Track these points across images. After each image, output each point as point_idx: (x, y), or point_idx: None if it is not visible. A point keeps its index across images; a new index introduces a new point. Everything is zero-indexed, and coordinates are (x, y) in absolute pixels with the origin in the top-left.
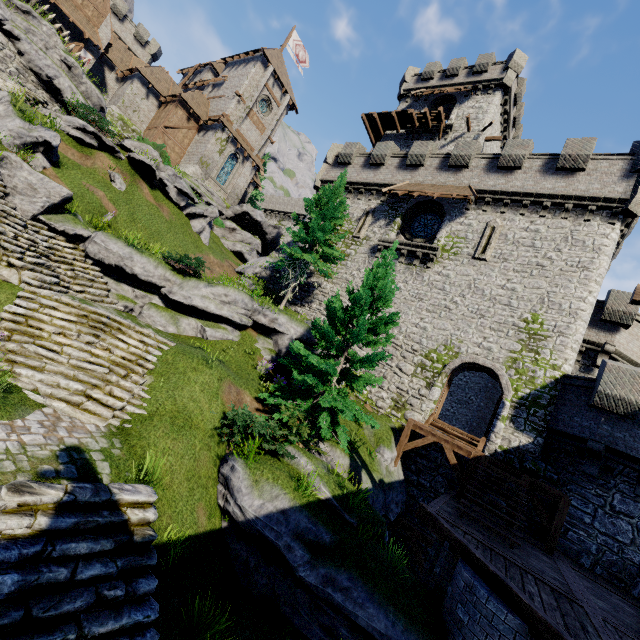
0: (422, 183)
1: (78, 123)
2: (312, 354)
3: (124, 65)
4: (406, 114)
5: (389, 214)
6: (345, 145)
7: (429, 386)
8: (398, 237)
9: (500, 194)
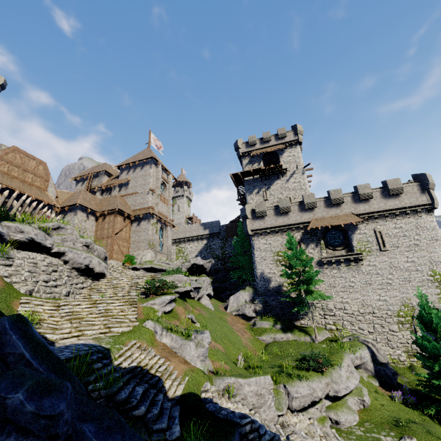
0: (323, 217)
1: (167, 300)
2: (438, 377)
3: (56, 201)
4: (259, 169)
5: (313, 239)
6: (256, 205)
7: (413, 332)
8: (327, 251)
9: (371, 213)
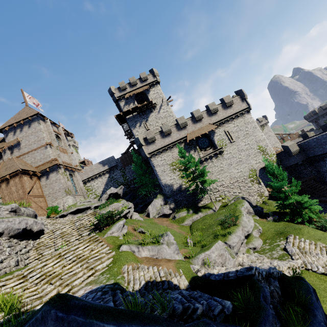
0: (193, 131)
1: (121, 225)
2: (286, 200)
3: None
4: (136, 107)
5: (191, 147)
6: (146, 134)
7: (258, 183)
8: (202, 152)
9: (220, 121)
